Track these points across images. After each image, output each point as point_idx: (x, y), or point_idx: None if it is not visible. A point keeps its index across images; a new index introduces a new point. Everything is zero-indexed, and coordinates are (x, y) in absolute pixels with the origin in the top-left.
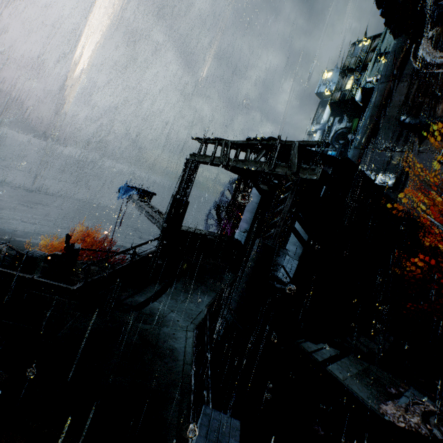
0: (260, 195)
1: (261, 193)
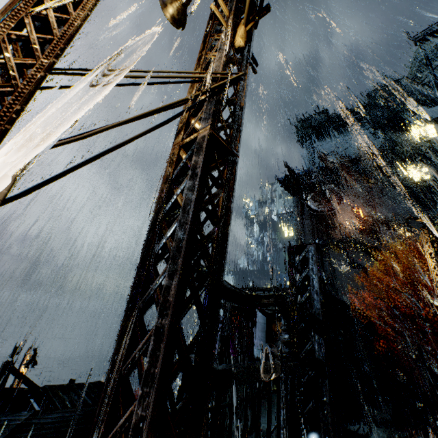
0: (265, 316)
1: (266, 315)
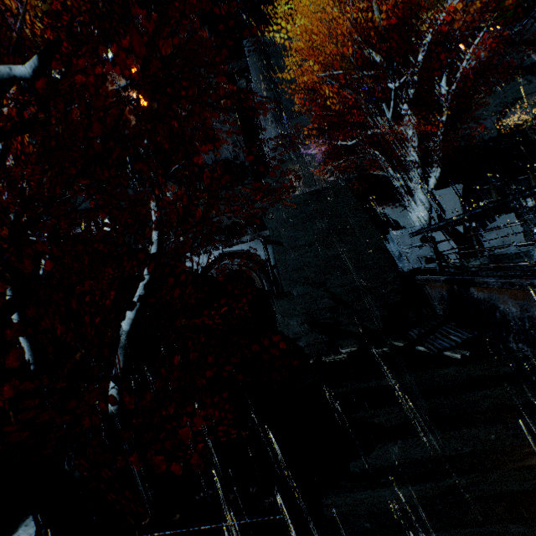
0: None
1: None
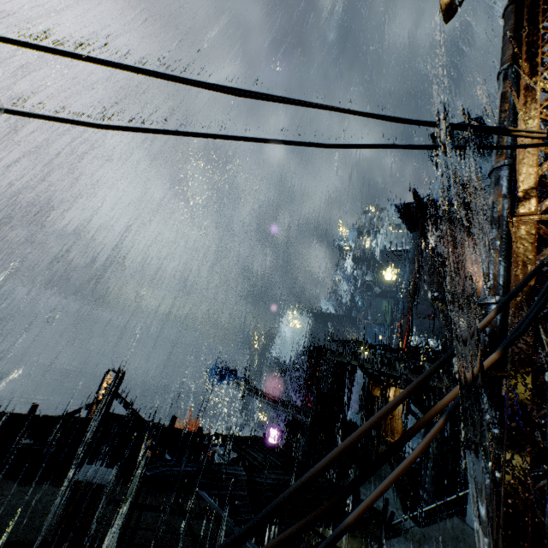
0: (367, 377)
1: (368, 376)
